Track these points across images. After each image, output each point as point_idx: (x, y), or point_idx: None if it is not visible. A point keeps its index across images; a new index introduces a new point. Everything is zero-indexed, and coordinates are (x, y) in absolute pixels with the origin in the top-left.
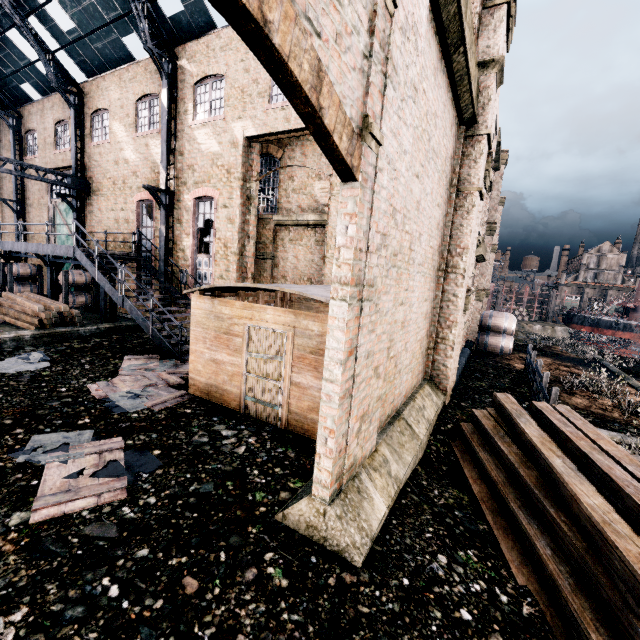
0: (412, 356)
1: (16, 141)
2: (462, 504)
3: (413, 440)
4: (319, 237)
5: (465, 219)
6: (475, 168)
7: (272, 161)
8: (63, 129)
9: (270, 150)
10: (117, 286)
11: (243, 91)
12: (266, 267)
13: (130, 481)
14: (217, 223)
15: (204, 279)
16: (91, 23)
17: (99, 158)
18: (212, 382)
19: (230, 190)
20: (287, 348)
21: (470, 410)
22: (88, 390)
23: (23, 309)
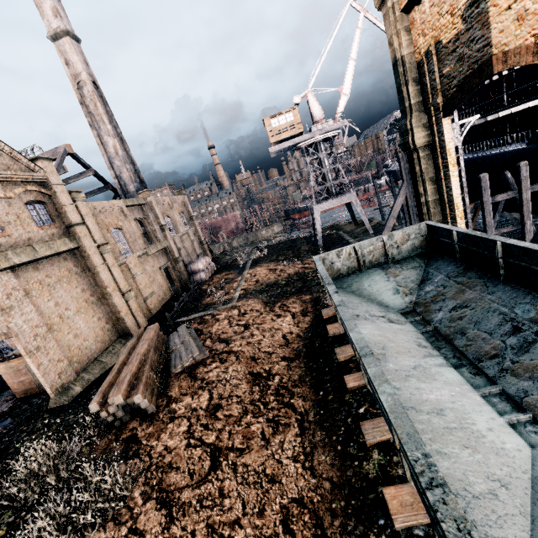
0: (96, 338)
1: None
2: None
3: (101, 364)
4: None
5: (99, 277)
6: (90, 260)
7: None
8: None
9: None
10: None
11: None
12: None
13: (3, 427)
14: None
15: (3, 343)
16: None
17: None
18: (24, 389)
19: None
20: None
21: None
22: None
23: None
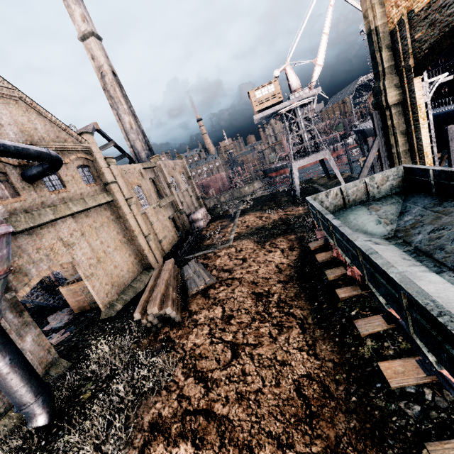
0: (128, 269)
1: None
2: None
3: (134, 289)
4: None
5: (128, 223)
6: (122, 210)
7: None
8: None
9: None
10: None
11: None
12: None
13: (70, 332)
14: None
15: (59, 275)
16: None
17: None
18: (80, 306)
19: None
20: None
21: None
22: (44, 330)
23: None
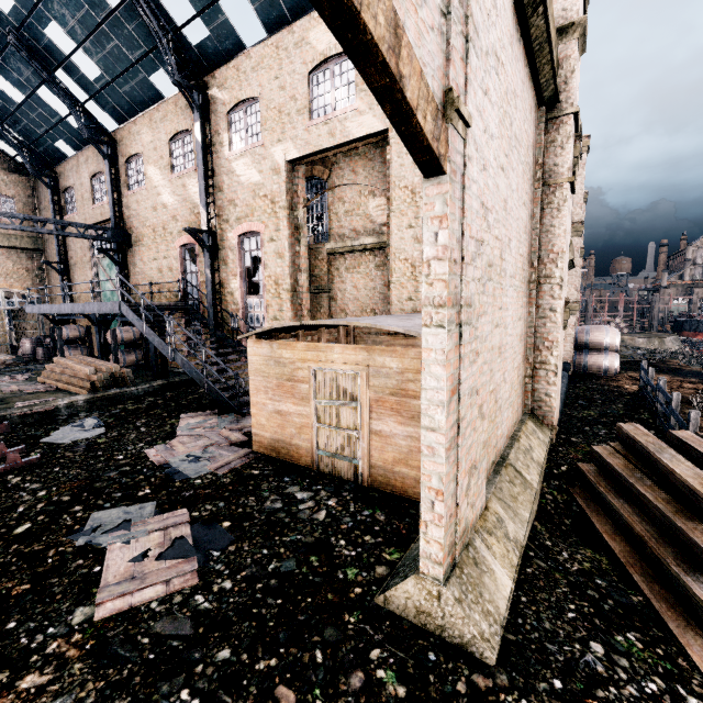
0: (511, 387)
1: (55, 201)
2: (602, 568)
3: (526, 490)
4: (379, 261)
5: (556, 218)
6: (562, 155)
7: (318, 184)
8: (99, 182)
9: (315, 172)
10: (166, 339)
11: (280, 111)
12: (322, 302)
13: (200, 562)
14: (265, 259)
15: (256, 322)
16: (117, 66)
17: (137, 207)
18: (278, 437)
19: (276, 221)
20: (362, 391)
21: (584, 446)
22: (146, 456)
23: (74, 373)
